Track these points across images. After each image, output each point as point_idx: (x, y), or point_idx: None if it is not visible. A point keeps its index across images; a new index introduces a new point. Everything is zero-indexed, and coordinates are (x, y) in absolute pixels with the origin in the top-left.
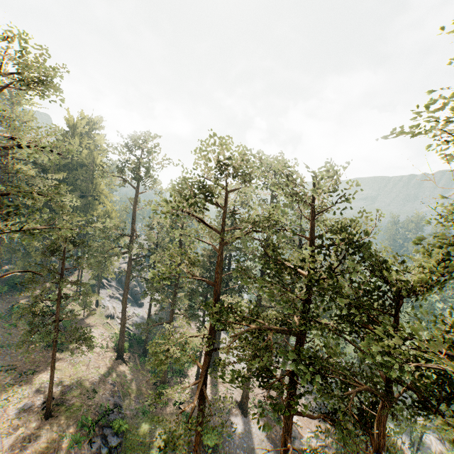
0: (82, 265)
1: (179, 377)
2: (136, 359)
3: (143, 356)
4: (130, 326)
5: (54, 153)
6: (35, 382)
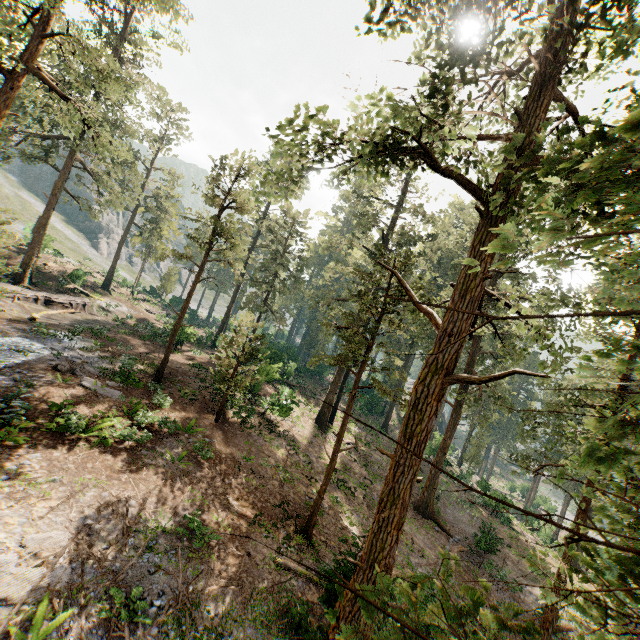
0: None
1: None
2: None
3: None
4: None
5: None
6: None
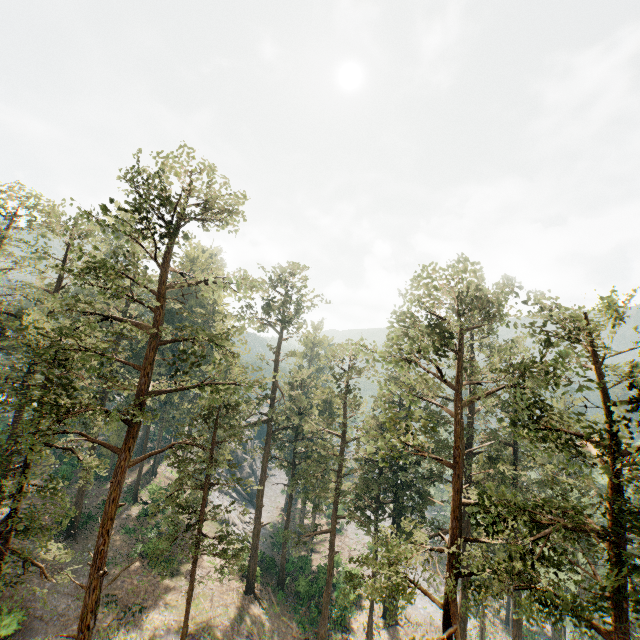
0: (231, 438)
1: (340, 630)
2: (270, 595)
3: (278, 590)
4: (250, 539)
5: (245, 290)
6: (146, 625)
